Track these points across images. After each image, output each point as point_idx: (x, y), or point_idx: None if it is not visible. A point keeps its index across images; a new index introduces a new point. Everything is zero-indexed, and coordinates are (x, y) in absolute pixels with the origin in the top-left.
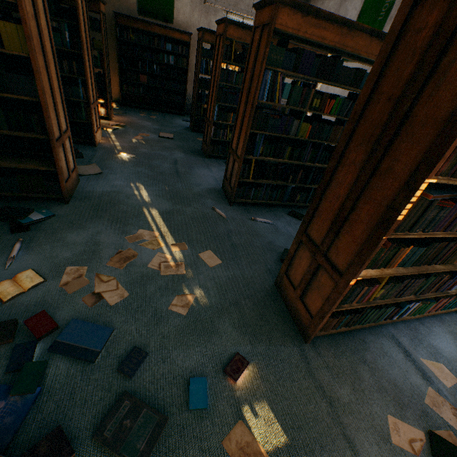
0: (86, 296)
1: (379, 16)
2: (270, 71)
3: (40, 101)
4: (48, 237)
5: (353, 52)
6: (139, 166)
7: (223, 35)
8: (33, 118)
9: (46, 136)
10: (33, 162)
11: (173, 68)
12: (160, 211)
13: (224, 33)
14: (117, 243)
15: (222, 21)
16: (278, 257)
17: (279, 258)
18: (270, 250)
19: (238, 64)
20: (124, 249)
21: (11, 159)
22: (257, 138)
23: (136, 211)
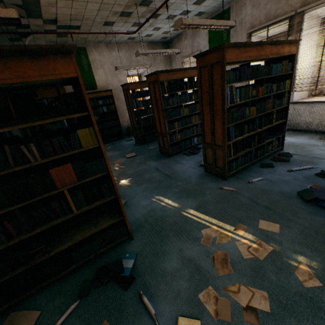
0: (243, 316)
1: (223, 38)
2: (228, 87)
3: (108, 173)
4: (153, 276)
5: (265, 57)
6: (141, 183)
7: (157, 81)
8: (104, 187)
9: (114, 196)
10: (102, 220)
11: (106, 113)
12: (193, 208)
13: (158, 79)
14: (201, 251)
15: (153, 73)
16: (300, 200)
17: (301, 200)
18: (290, 198)
19: (170, 93)
20: (212, 253)
21: (86, 227)
22: (230, 129)
23: (181, 218)
